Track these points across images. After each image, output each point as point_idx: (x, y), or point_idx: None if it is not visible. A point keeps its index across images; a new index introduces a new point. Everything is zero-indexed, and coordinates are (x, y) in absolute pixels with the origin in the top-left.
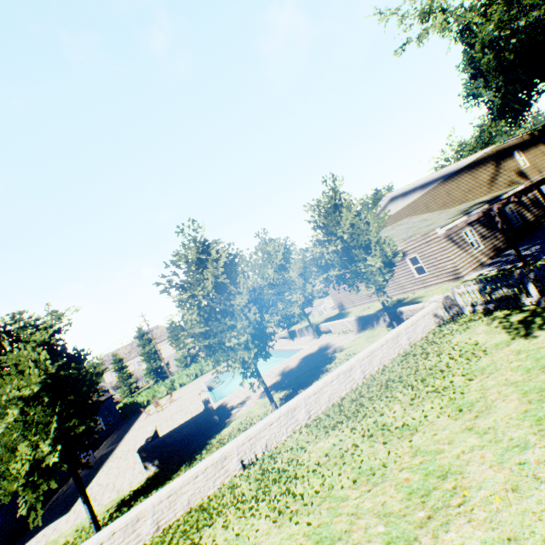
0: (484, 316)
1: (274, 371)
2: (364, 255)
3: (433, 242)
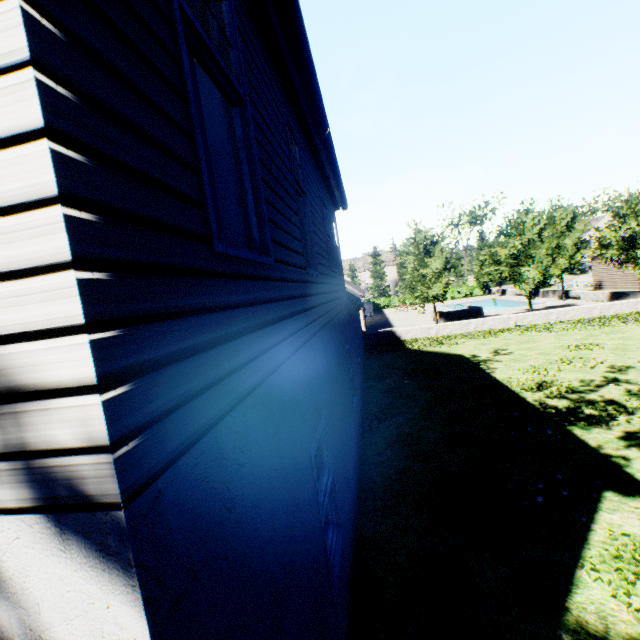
0: None
1: (518, 308)
2: None
3: None
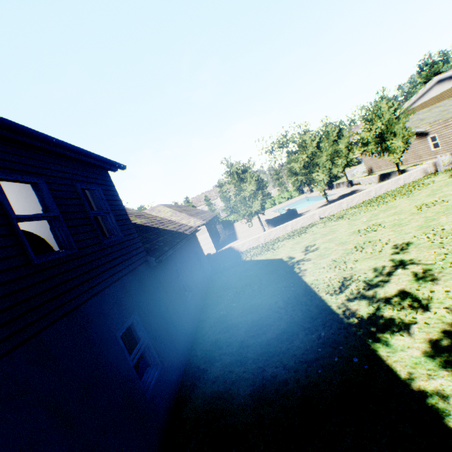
0: (448, 171)
1: (322, 202)
2: (392, 137)
3: (450, 126)
